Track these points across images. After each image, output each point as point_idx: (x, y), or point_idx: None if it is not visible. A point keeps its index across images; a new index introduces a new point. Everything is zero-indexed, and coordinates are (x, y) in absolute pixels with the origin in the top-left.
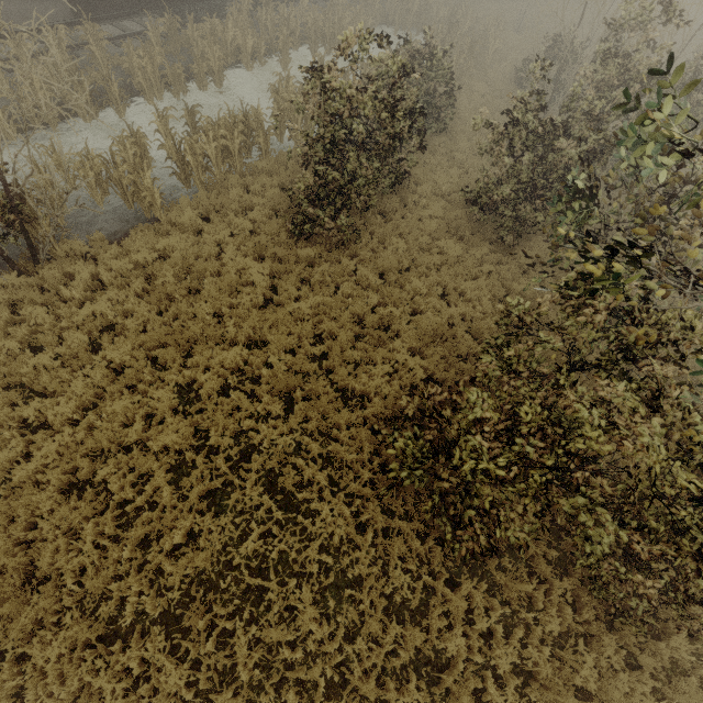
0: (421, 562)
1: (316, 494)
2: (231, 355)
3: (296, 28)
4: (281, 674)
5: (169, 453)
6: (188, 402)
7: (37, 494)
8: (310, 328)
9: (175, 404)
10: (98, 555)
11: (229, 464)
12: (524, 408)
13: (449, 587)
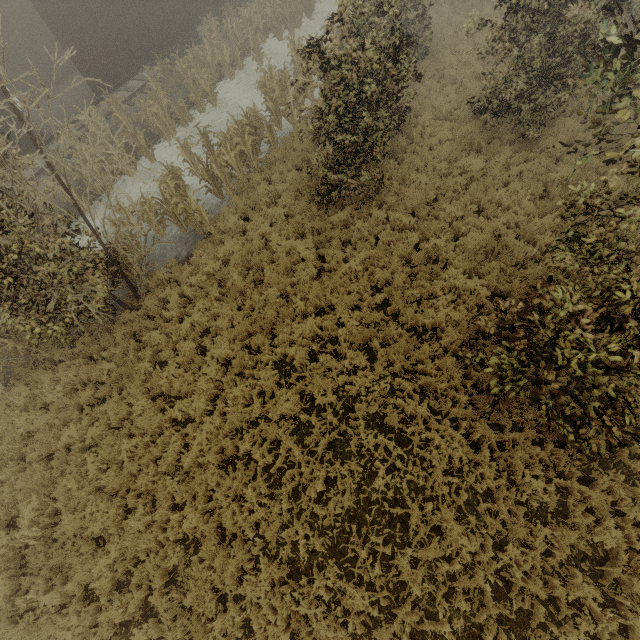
0: (544, 467)
1: (423, 426)
2: (308, 325)
3: (258, 23)
4: (446, 586)
5: (286, 419)
6: (286, 374)
7: (205, 474)
8: (366, 283)
9: (277, 379)
10: (263, 511)
11: (337, 417)
12: (633, 290)
13: (582, 484)
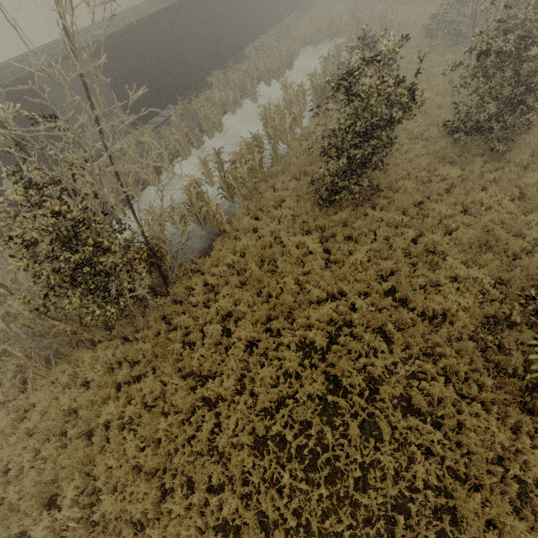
0: None
1: (454, 409)
2: (325, 310)
3: (253, 74)
4: None
5: (311, 400)
6: (306, 356)
7: (241, 455)
8: (374, 272)
9: (299, 360)
10: (301, 497)
11: (363, 398)
12: None
13: None
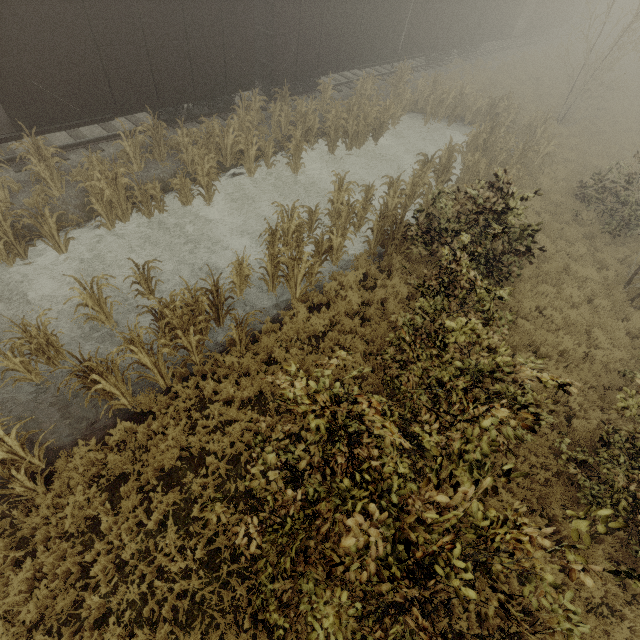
0: None
1: None
2: None
3: (313, 124)
4: None
5: None
6: None
7: None
8: None
9: None
10: None
11: None
12: None
13: None
